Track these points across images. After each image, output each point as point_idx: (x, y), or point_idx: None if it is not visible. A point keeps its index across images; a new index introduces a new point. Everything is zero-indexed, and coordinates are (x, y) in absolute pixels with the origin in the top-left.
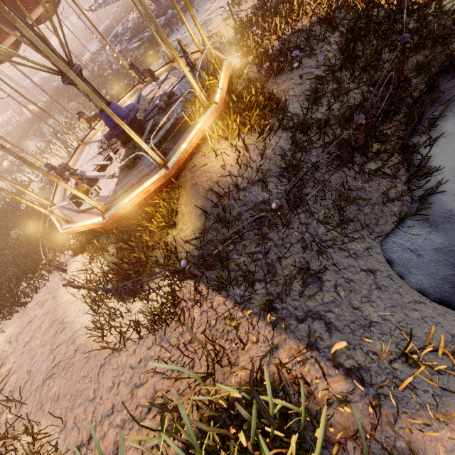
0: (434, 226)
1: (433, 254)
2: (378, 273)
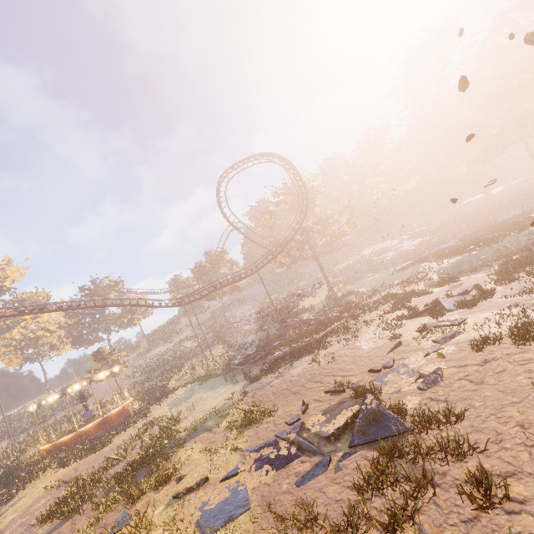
0: None
1: None
2: None
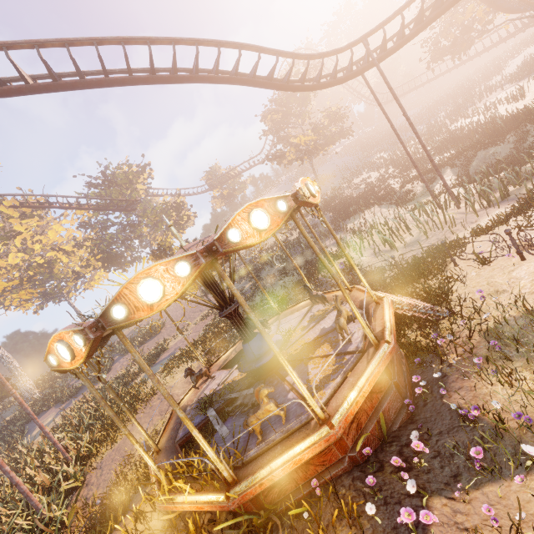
0: None
1: None
2: None
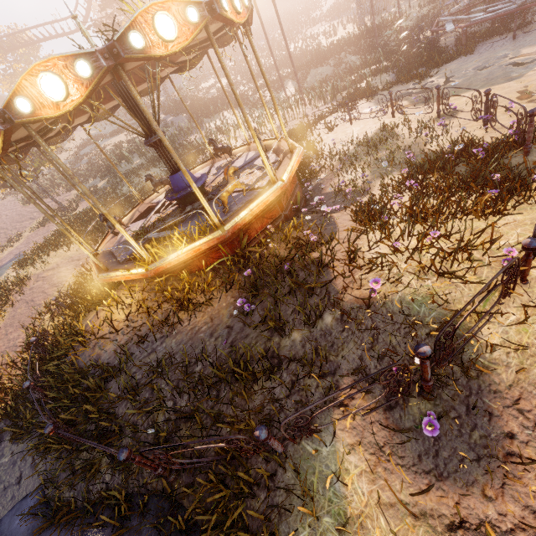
0: (30, 534)
1: (12, 534)
2: (18, 487)
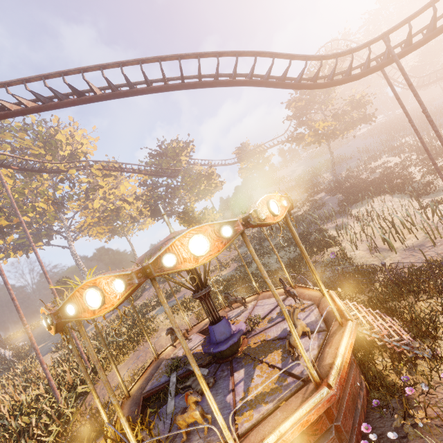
0: None
1: None
2: None
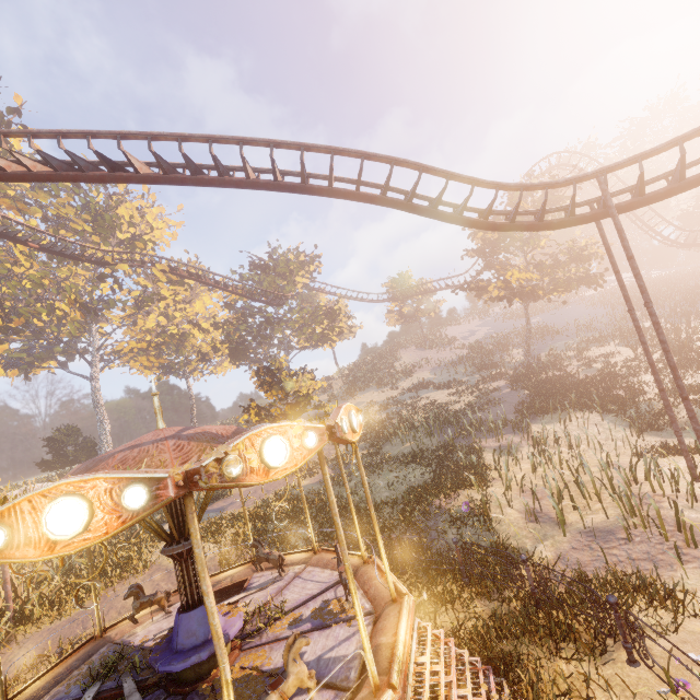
0: None
1: None
2: None
